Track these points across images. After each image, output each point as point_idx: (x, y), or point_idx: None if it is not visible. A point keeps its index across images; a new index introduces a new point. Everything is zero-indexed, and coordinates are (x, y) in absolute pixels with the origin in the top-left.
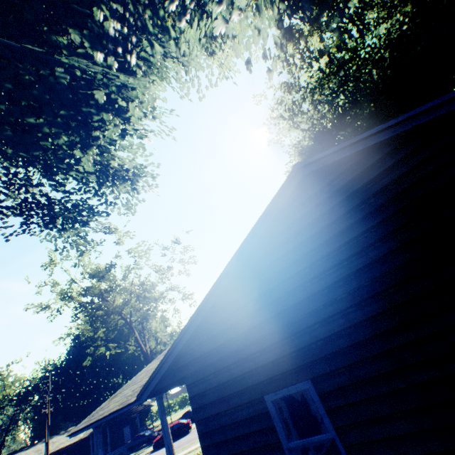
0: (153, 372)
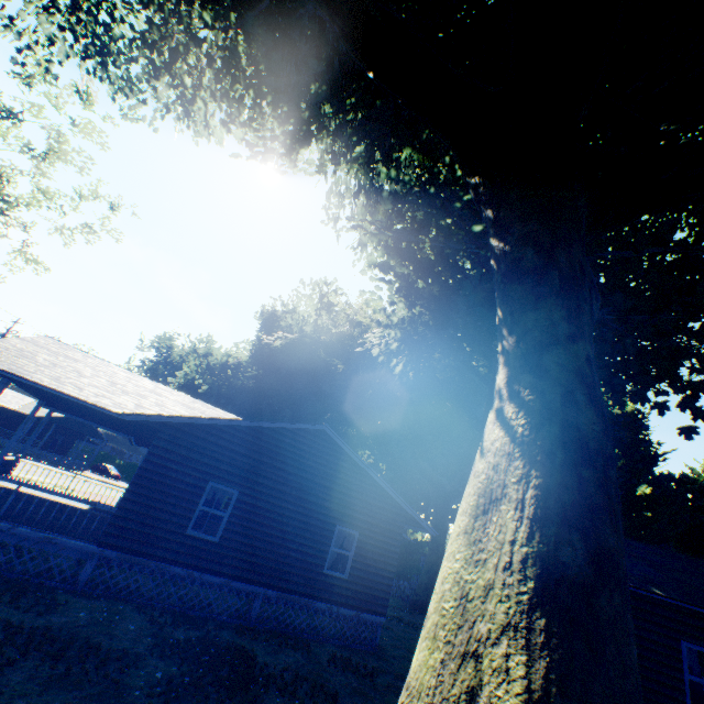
0: (159, 415)
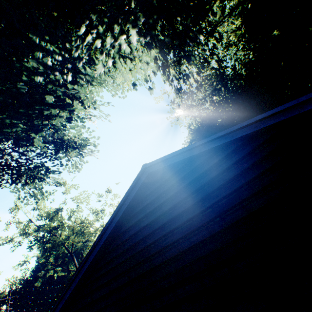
0: None
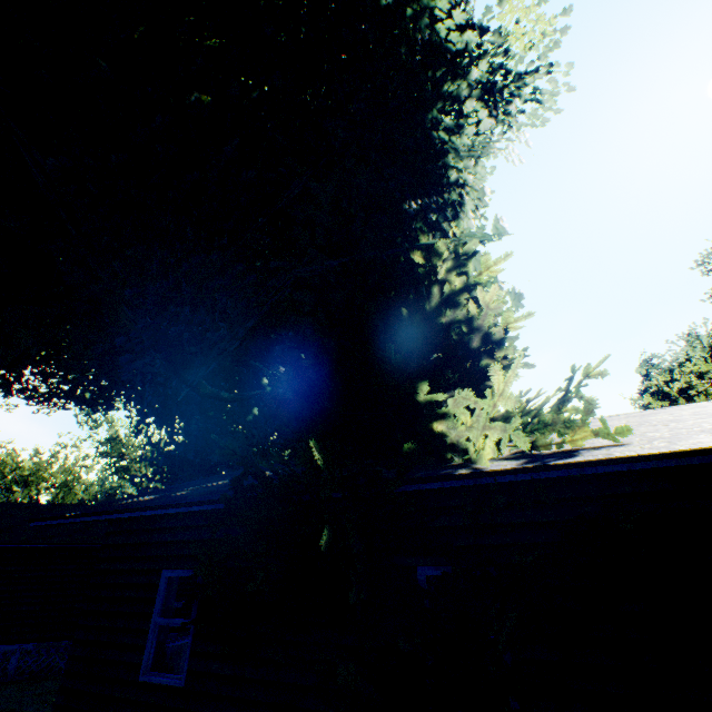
0: None
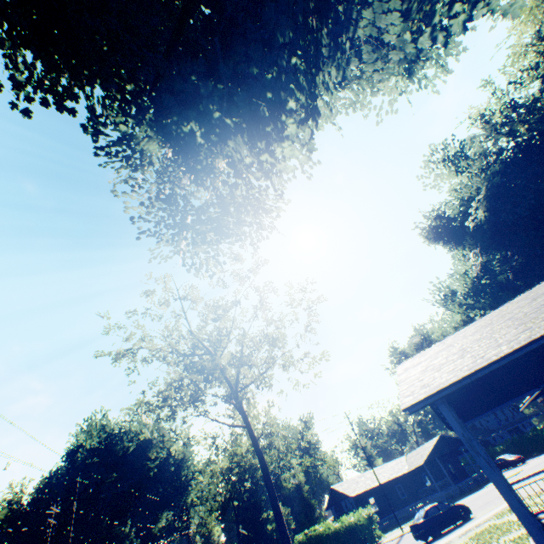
0: None
